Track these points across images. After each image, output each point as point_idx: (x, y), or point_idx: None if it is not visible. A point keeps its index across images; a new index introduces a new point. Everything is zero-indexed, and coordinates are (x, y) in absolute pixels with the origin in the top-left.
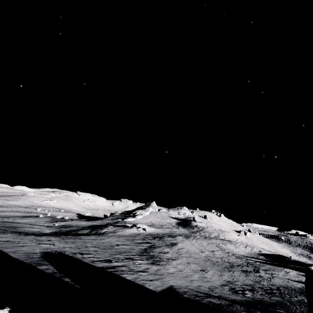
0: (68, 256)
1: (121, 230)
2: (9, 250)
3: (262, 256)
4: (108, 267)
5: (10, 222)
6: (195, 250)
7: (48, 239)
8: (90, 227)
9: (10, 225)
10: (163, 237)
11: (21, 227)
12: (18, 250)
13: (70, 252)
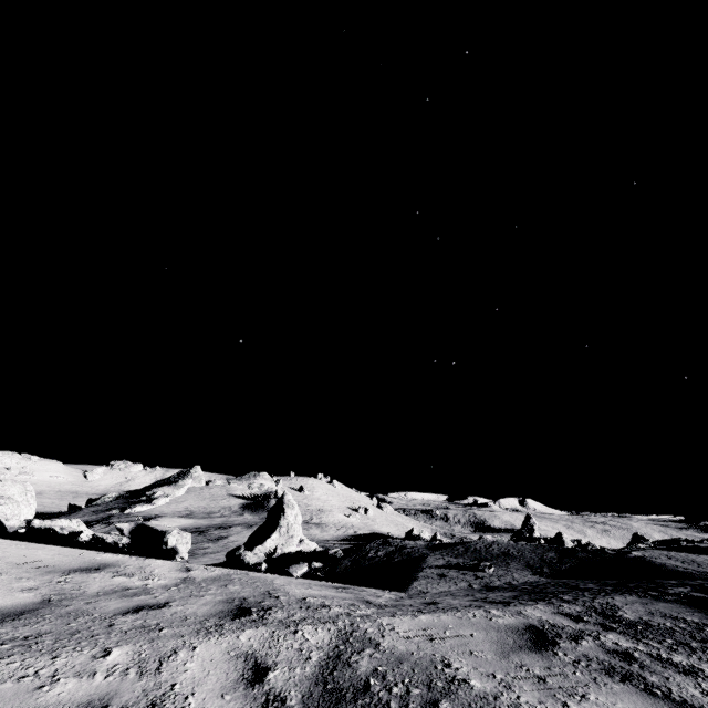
0: None
1: None
2: None
3: (352, 537)
4: None
5: None
6: None
7: None
8: None
9: None
10: (207, 531)
11: None
12: None
13: None
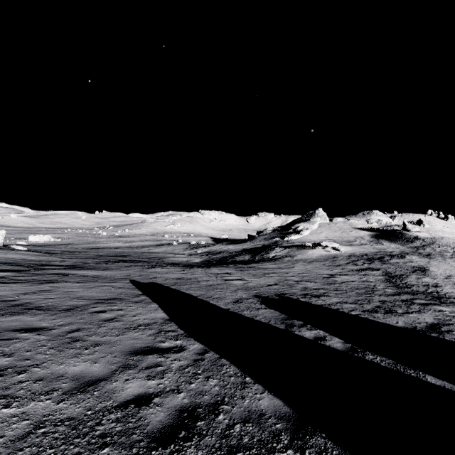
0: (301, 301)
1: (298, 252)
2: (201, 295)
3: None
4: (427, 329)
5: (148, 253)
6: None
7: (225, 272)
8: (246, 252)
9: (152, 256)
10: (384, 259)
11: (165, 257)
12: (214, 294)
13: (290, 293)
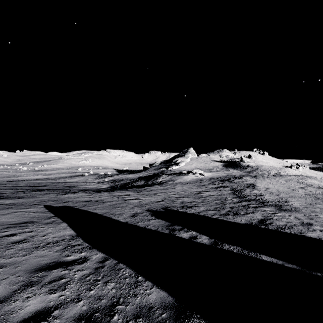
0: (180, 212)
1: (177, 177)
2: (106, 213)
3: None
4: (258, 223)
5: (64, 182)
6: (284, 189)
7: (125, 194)
8: (142, 179)
9: (67, 185)
10: (231, 180)
11: (78, 185)
12: (115, 211)
13: (172, 206)
